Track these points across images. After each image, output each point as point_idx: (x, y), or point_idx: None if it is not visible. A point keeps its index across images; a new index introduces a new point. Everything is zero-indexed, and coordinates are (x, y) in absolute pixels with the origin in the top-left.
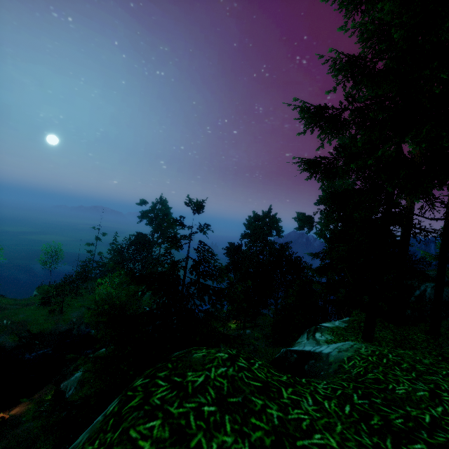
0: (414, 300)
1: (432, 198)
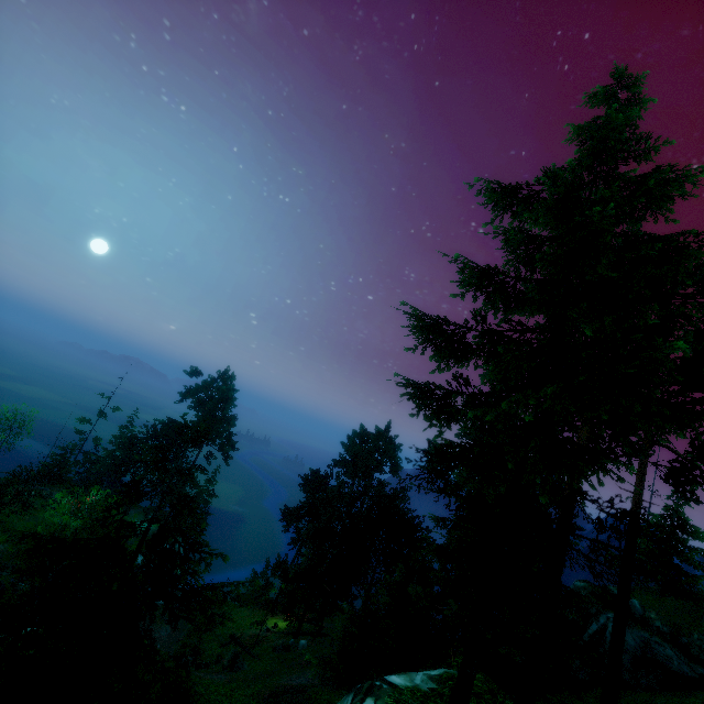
0: (588, 641)
1: (579, 490)
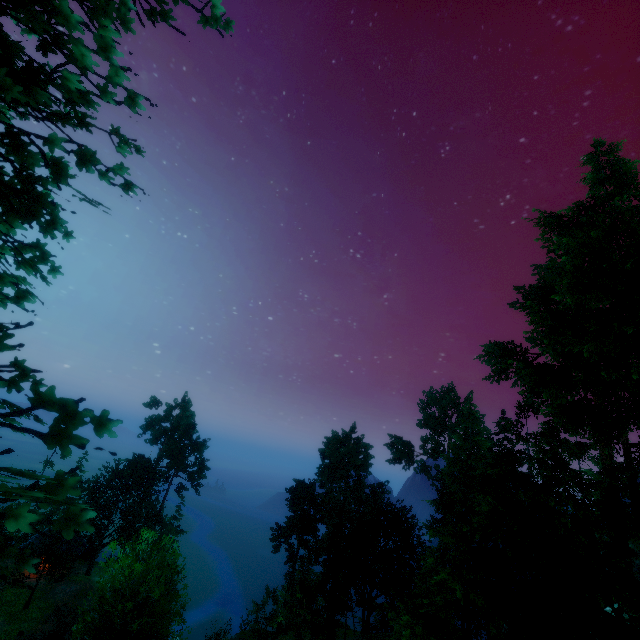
0: None
1: None
